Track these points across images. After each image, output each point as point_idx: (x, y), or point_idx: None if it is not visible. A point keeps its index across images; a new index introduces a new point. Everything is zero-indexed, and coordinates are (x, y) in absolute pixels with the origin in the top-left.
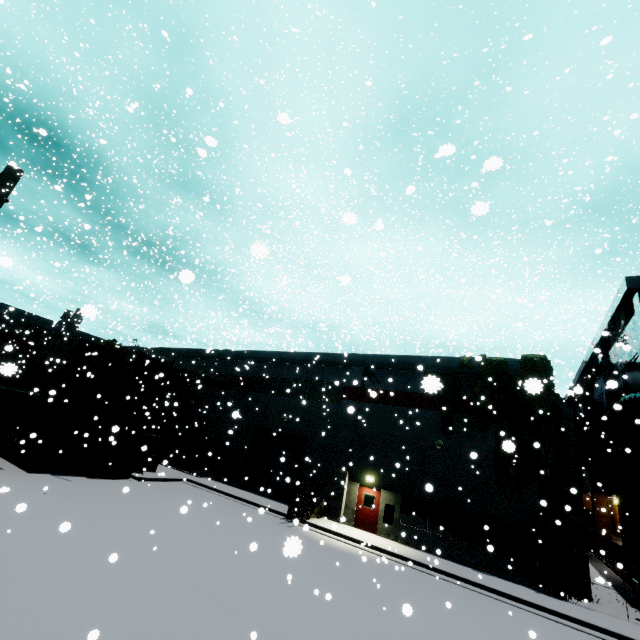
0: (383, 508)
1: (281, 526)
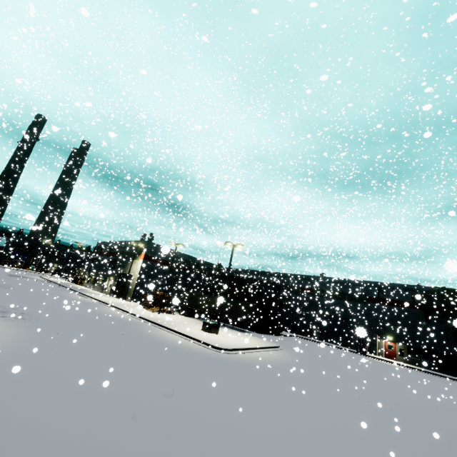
0: (398, 350)
1: (359, 356)
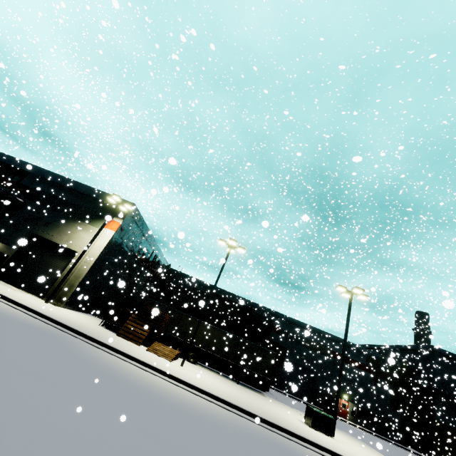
0: (350, 409)
1: None
